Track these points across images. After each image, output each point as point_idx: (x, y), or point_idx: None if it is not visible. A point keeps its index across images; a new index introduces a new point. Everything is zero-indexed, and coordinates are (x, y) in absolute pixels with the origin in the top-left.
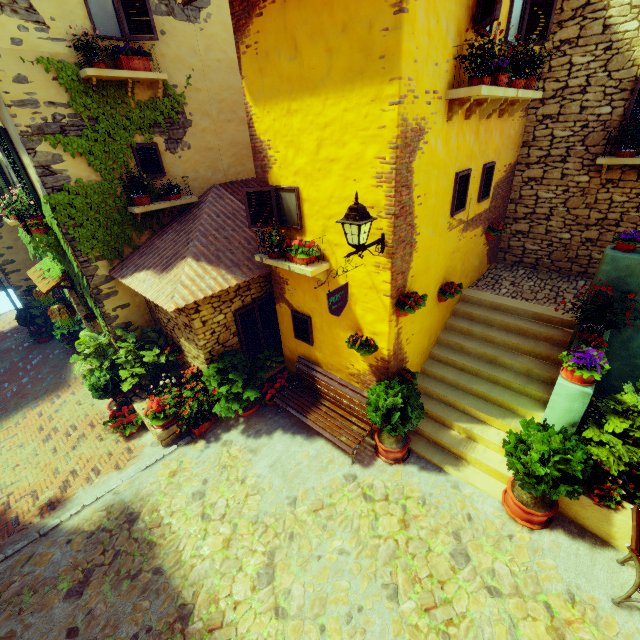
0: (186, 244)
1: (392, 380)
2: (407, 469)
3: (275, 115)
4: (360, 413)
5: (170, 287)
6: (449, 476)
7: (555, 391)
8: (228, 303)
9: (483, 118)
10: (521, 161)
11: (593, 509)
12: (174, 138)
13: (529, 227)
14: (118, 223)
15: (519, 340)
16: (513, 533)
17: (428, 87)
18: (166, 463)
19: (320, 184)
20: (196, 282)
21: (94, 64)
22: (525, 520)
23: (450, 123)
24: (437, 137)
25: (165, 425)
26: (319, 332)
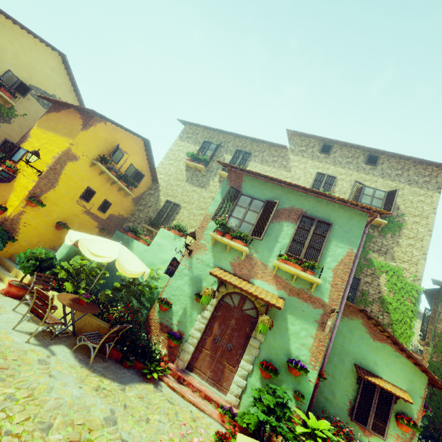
0: None
1: (0, 227)
2: None
3: (40, 131)
4: None
5: None
6: None
7: (62, 245)
8: None
9: (108, 182)
10: (129, 219)
11: None
12: None
13: None
14: None
15: None
16: None
17: (85, 152)
18: None
19: None
20: None
21: None
22: (6, 292)
23: (91, 169)
24: (83, 167)
25: None
26: None
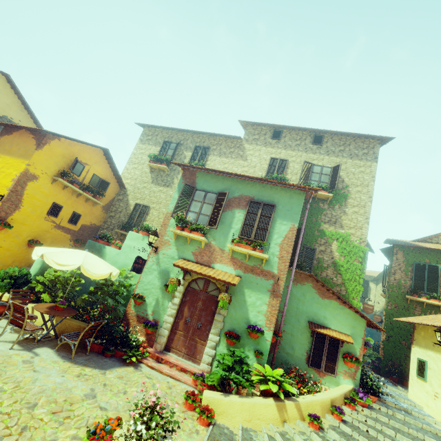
0: None
1: None
2: None
3: None
4: None
5: None
6: None
7: (35, 261)
8: None
9: (73, 195)
10: (102, 227)
11: None
12: None
13: None
14: None
15: None
16: None
17: (43, 170)
18: None
19: None
20: None
21: None
22: None
23: (53, 185)
24: (45, 184)
25: None
26: None
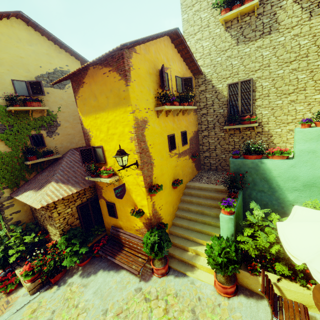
0: (52, 176)
1: (154, 228)
2: (168, 278)
3: (91, 119)
4: (142, 250)
5: (40, 197)
6: (189, 277)
7: (220, 220)
8: (73, 202)
9: (174, 116)
10: (199, 130)
11: (251, 278)
12: (51, 131)
13: (209, 154)
14: (18, 169)
15: (211, 201)
16: (220, 302)
17: (145, 107)
18: (30, 305)
19: (110, 143)
20: (55, 193)
21: (14, 105)
22: (225, 293)
23: (159, 118)
24: (154, 123)
25: (33, 280)
26: (119, 210)
